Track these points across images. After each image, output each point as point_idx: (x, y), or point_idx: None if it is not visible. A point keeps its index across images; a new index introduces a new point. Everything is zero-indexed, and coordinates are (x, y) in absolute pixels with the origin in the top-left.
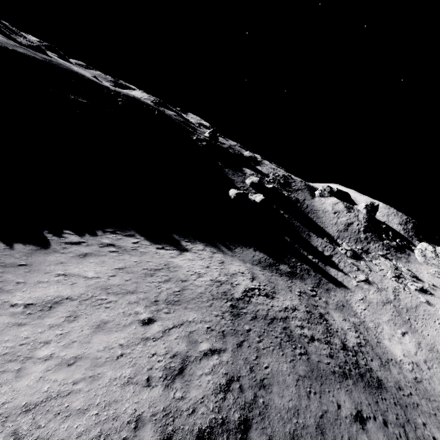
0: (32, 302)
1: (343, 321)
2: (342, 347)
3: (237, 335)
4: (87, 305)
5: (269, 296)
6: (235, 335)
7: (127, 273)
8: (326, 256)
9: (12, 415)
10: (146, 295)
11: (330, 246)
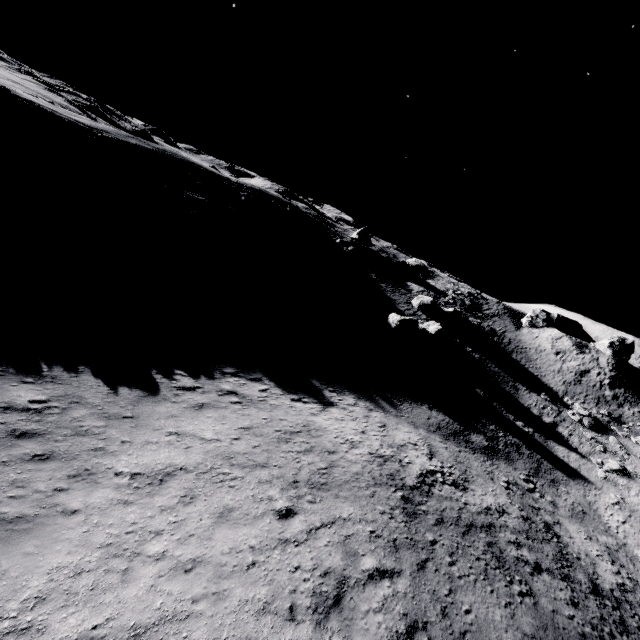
0: (140, 471)
1: (587, 540)
2: (591, 589)
3: (416, 548)
4: (206, 481)
5: (459, 486)
6: (413, 549)
7: (255, 436)
8: (546, 423)
9: (118, 639)
10: (281, 472)
11: (552, 407)
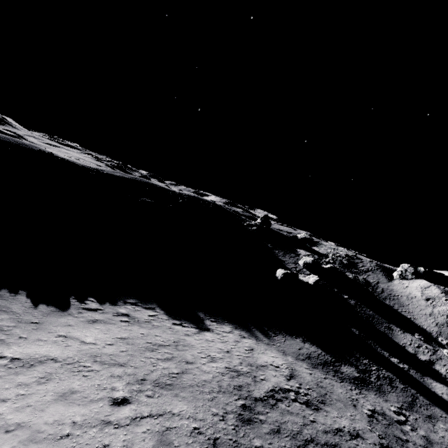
0: (20, 357)
1: None
2: None
3: None
4: (67, 369)
5: (312, 406)
6: None
7: (126, 344)
8: (422, 360)
9: None
10: (134, 371)
11: (427, 346)
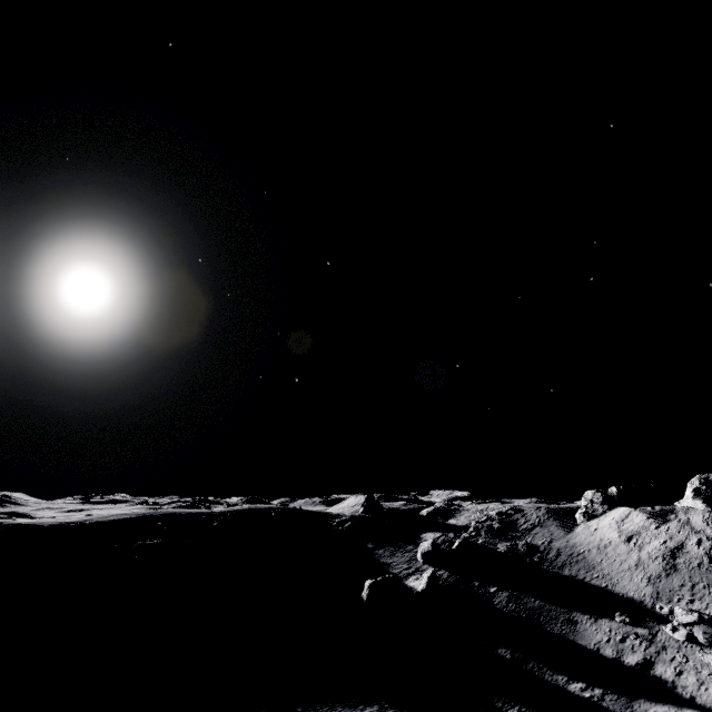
0: None
1: None
2: None
3: None
4: None
5: None
6: None
7: None
8: (630, 667)
9: None
10: None
11: (636, 632)
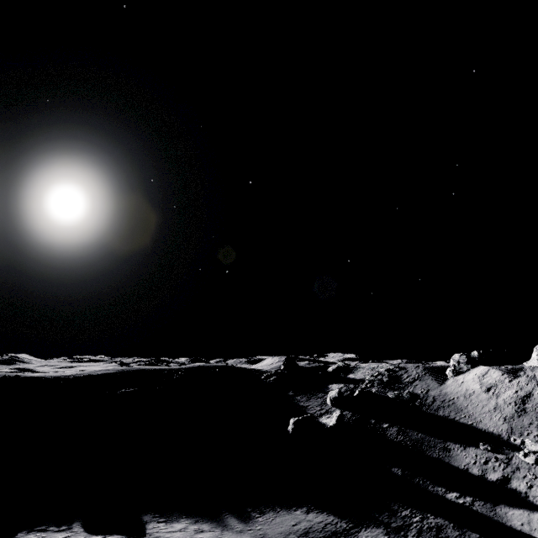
0: None
1: None
2: None
3: None
4: None
5: None
6: None
7: None
8: (492, 482)
9: None
10: None
11: (496, 457)
